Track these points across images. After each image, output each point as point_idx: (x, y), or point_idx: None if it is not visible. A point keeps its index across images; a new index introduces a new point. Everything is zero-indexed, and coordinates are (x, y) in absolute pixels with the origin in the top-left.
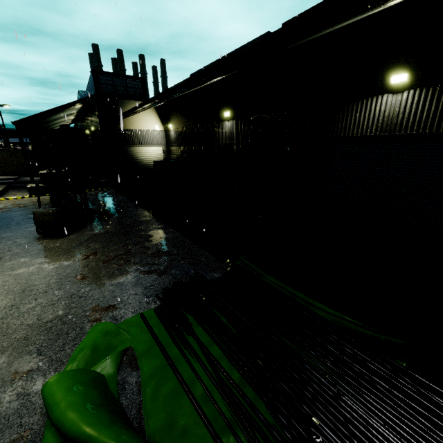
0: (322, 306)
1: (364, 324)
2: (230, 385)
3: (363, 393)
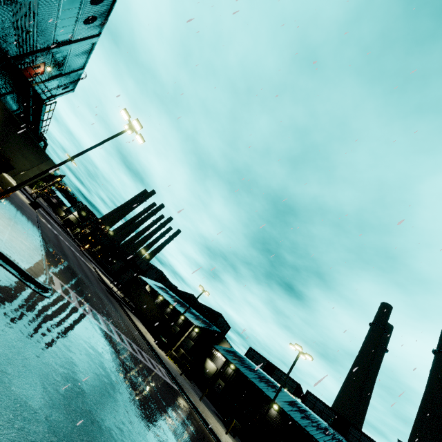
0: None
1: None
2: None
3: None
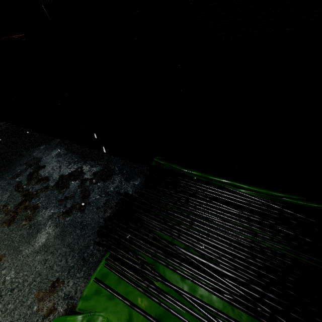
0: (258, 189)
1: (304, 197)
2: (226, 321)
3: (320, 258)
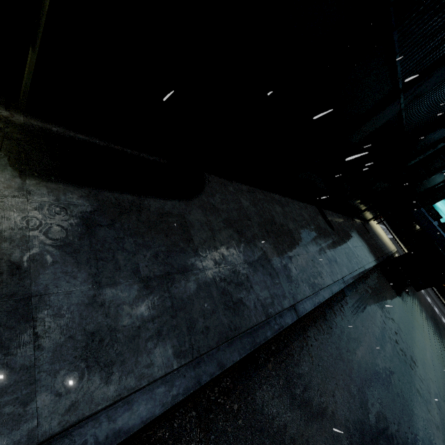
0: None
1: None
2: None
3: None
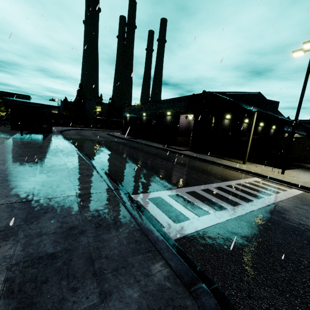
0: None
1: None
2: None
3: None
